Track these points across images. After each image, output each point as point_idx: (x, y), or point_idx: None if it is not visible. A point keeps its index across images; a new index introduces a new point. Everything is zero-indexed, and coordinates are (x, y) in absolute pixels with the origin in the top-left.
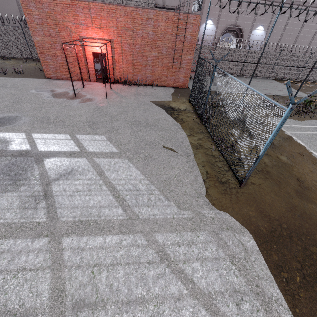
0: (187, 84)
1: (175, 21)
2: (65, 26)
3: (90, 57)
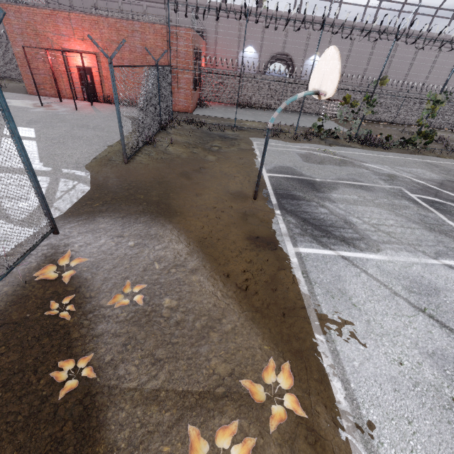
0: (191, 108)
1: (165, 34)
2: (46, 37)
3: (75, 71)
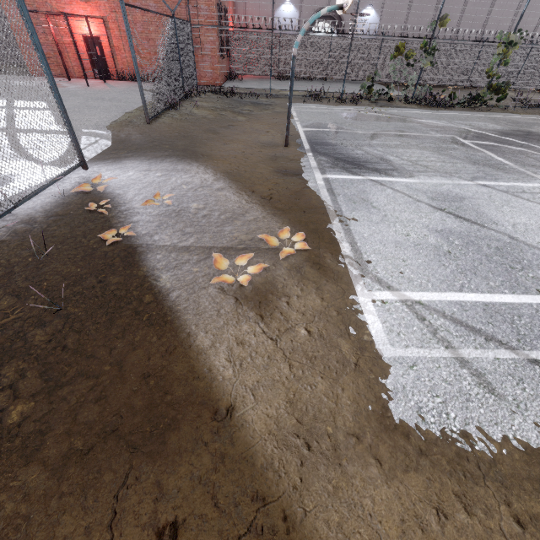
0: (219, 80)
1: None
2: (44, 2)
3: (82, 43)
